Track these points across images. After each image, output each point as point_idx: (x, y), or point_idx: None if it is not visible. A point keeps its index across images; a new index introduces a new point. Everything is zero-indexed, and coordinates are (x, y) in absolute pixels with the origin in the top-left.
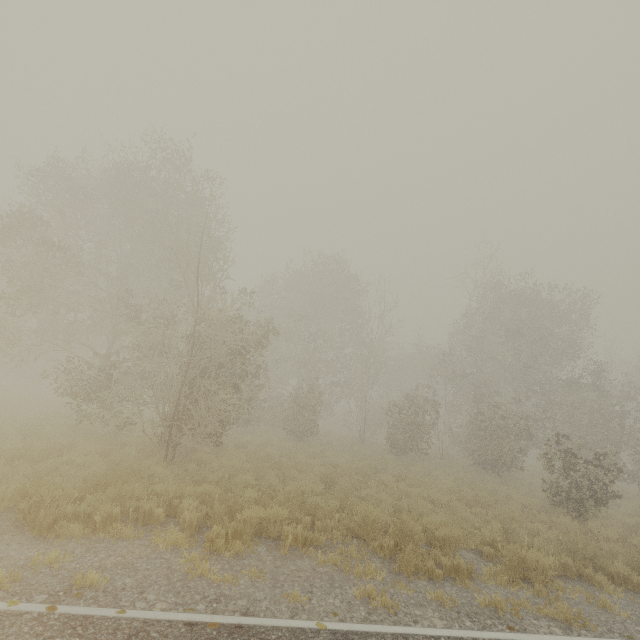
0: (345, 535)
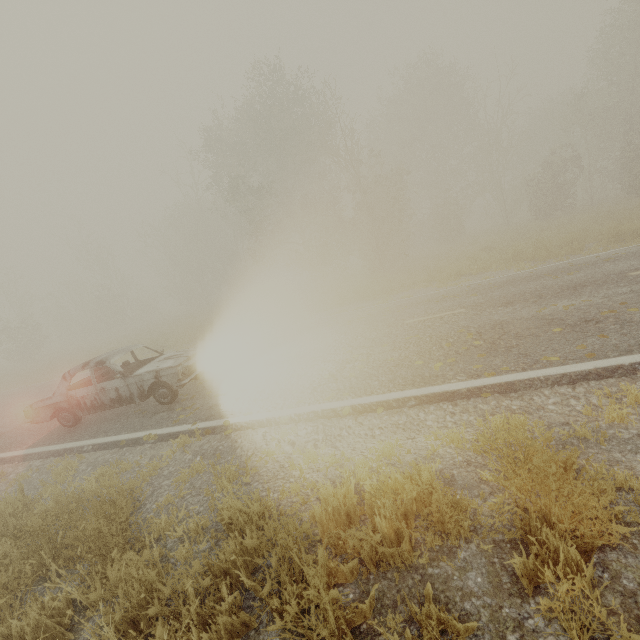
0: (505, 263)
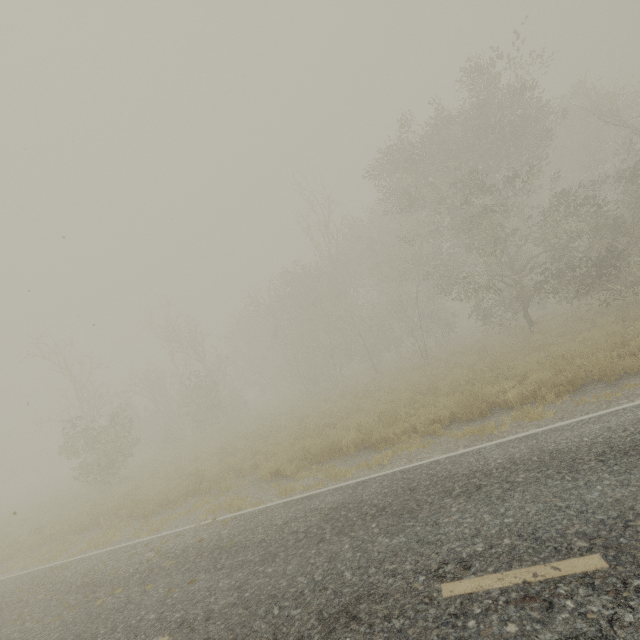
0: None
